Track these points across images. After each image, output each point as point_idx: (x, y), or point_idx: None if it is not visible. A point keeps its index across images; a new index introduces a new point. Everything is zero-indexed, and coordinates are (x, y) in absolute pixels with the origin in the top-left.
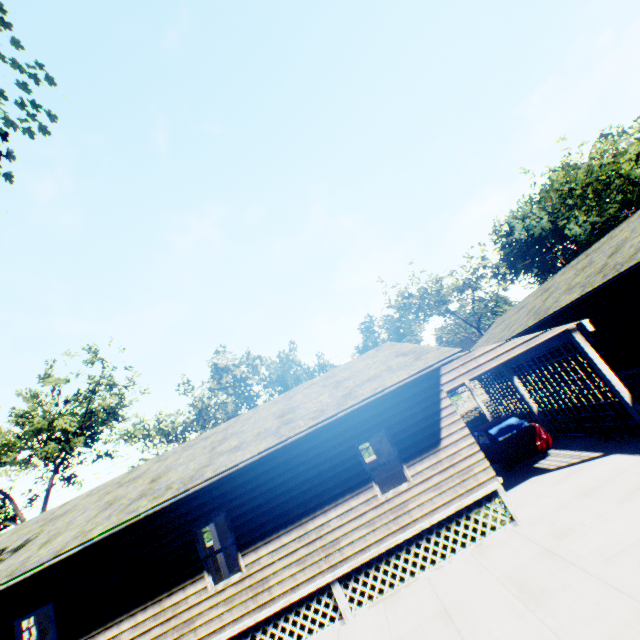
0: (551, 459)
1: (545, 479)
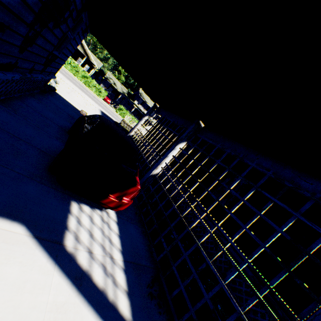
0: (94, 222)
1: (1, 275)
